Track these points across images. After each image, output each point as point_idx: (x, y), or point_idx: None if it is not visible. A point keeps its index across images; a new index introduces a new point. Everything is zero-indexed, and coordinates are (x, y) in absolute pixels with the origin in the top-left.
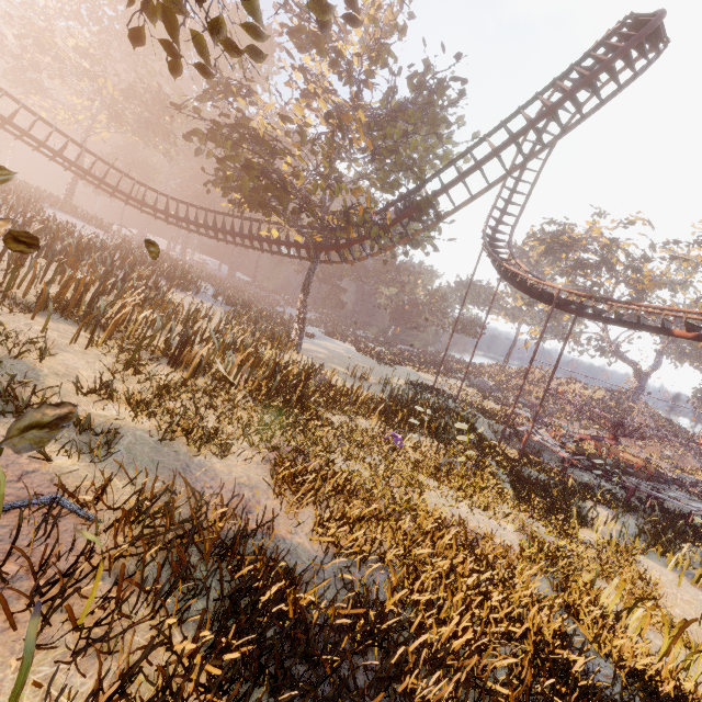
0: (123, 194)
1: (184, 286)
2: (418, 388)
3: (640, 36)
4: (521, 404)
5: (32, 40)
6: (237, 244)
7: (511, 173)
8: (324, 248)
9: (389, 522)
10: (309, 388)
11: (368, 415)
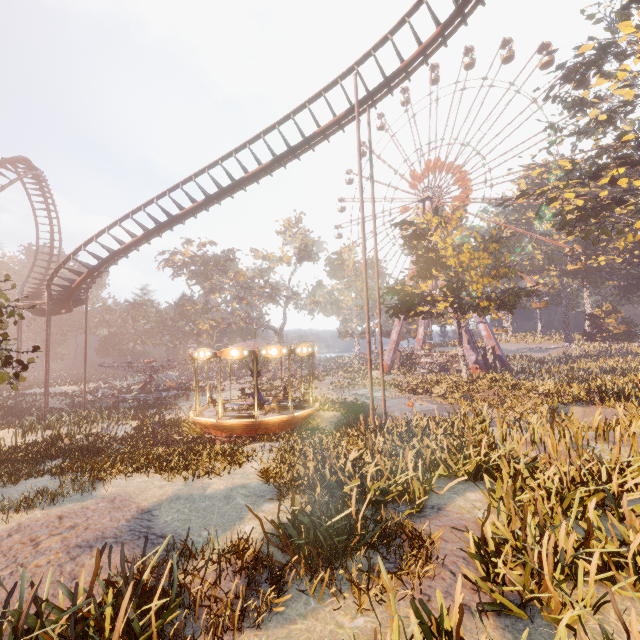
0: None
1: None
2: None
3: None
4: None
5: None
6: None
7: None
8: None
9: None
10: None
11: None
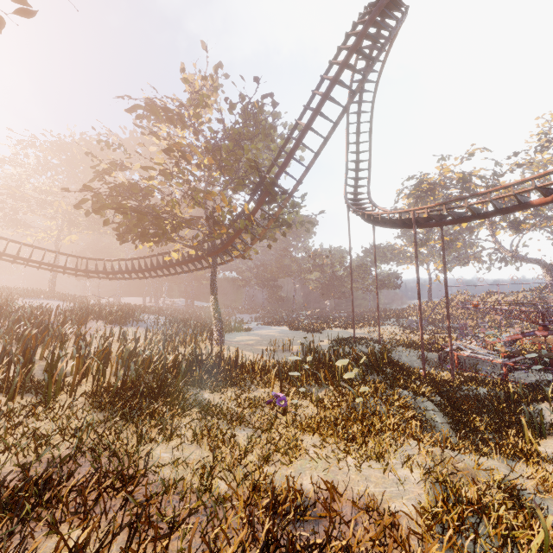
0: (71, 269)
1: (119, 321)
2: (334, 342)
3: (378, 6)
4: (453, 328)
5: (7, 195)
6: (160, 275)
7: (328, 138)
8: (214, 252)
9: (132, 548)
10: (181, 373)
11: (270, 382)
